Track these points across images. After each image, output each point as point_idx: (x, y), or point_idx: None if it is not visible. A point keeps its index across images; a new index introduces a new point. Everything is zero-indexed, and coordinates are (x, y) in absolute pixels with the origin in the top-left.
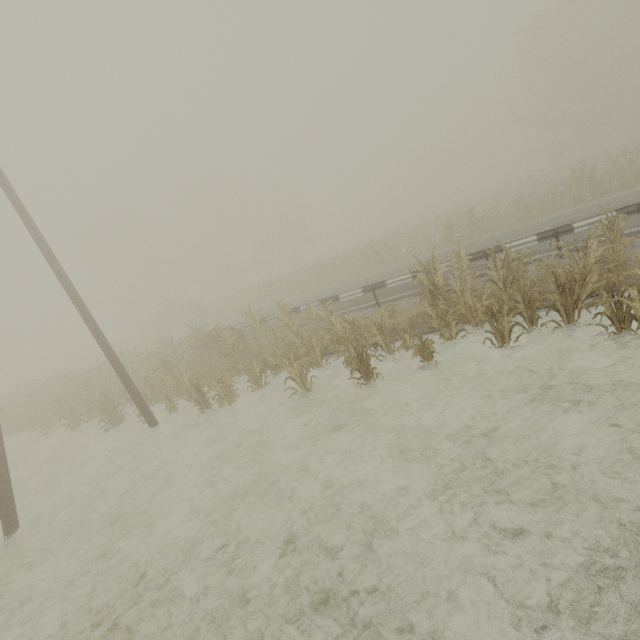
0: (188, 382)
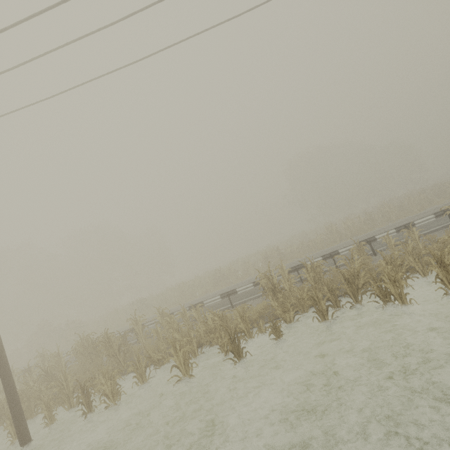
0: (71, 388)
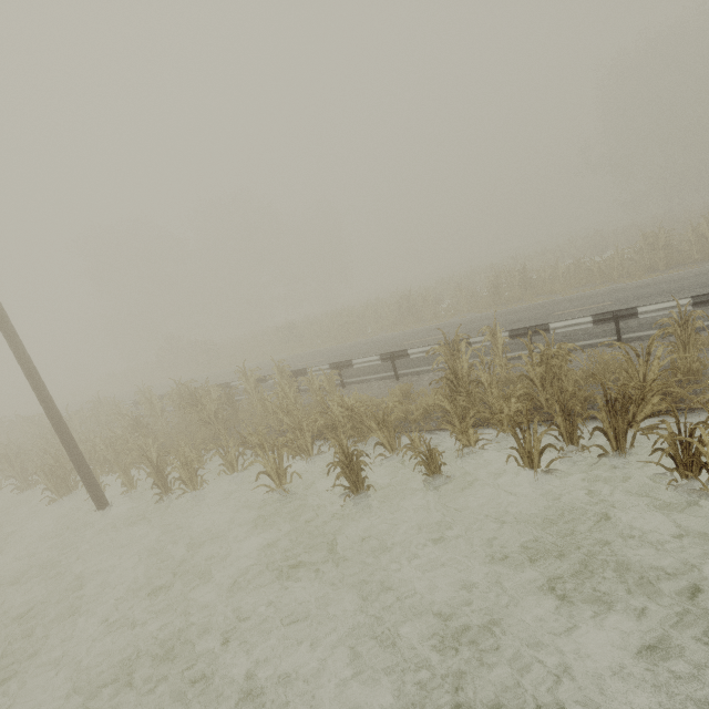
0: (155, 453)
